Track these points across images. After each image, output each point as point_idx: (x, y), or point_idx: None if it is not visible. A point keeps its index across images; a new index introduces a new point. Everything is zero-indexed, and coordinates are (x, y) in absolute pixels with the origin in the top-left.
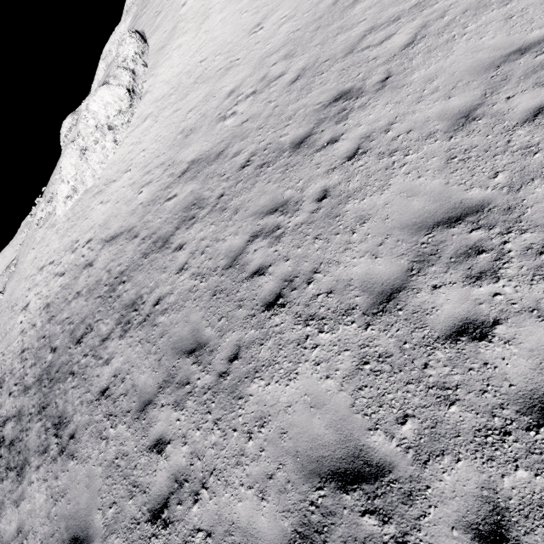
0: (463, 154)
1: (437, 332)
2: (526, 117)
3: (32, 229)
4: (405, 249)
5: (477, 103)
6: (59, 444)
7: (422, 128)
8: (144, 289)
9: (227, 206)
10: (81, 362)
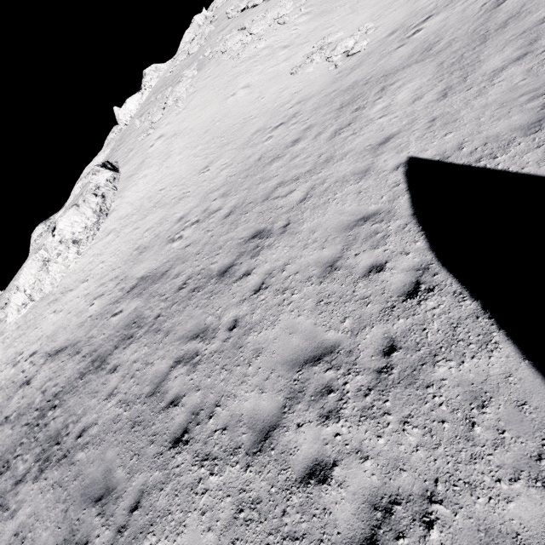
0: (327, 298)
1: (295, 474)
2: (364, 273)
3: None
4: (282, 385)
5: (338, 256)
6: None
7: (305, 272)
8: (71, 417)
9: (161, 327)
10: None
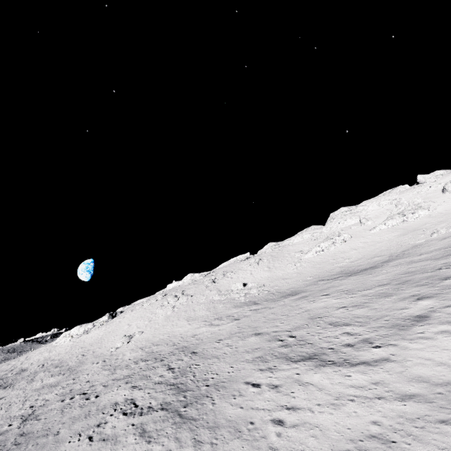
0: None
1: None
2: None
3: None
4: None
5: None
6: None
7: None
8: None
9: None
10: None
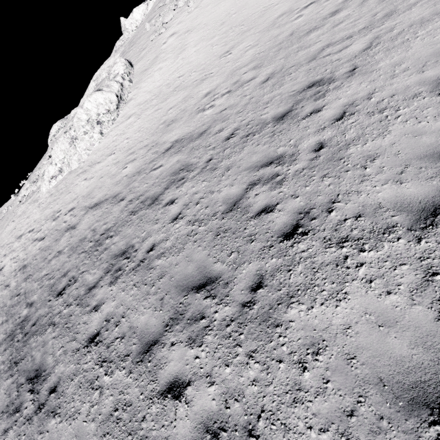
0: None
1: None
2: None
3: (14, 205)
4: (432, 173)
5: None
6: (36, 401)
7: (406, 92)
8: (135, 239)
9: (217, 166)
10: (63, 312)
